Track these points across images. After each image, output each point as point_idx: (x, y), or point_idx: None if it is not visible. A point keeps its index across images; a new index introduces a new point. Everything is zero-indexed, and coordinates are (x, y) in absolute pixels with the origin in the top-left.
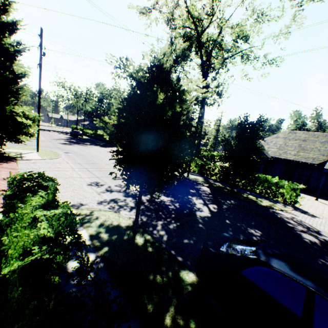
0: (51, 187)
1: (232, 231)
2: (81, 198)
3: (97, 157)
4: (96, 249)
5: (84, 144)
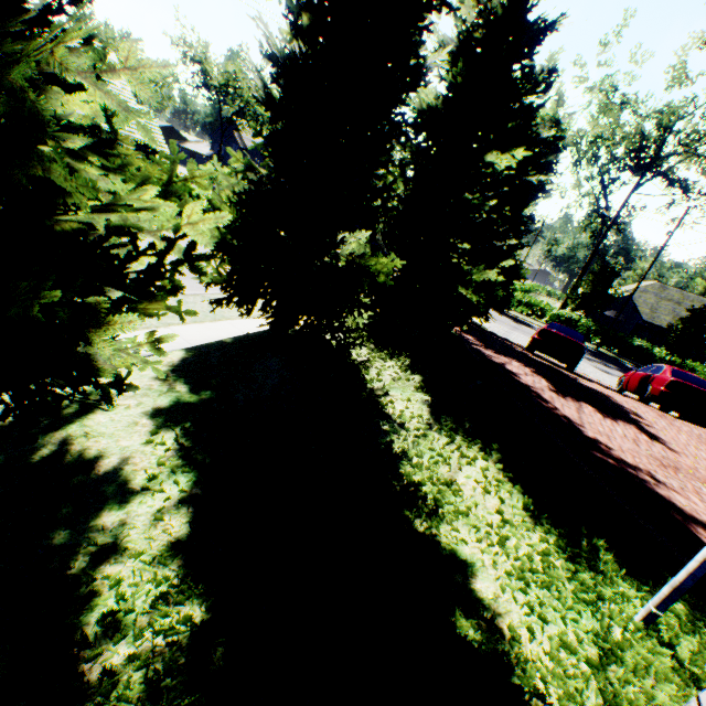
0: None
1: None
2: None
3: None
4: None
5: None
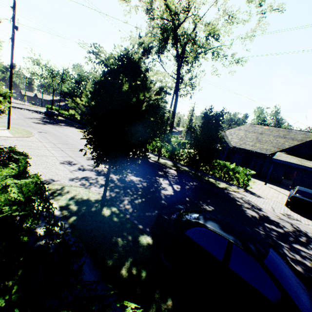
0: (22, 161)
1: (190, 206)
2: (53, 175)
3: (71, 138)
4: (65, 218)
5: (59, 124)
